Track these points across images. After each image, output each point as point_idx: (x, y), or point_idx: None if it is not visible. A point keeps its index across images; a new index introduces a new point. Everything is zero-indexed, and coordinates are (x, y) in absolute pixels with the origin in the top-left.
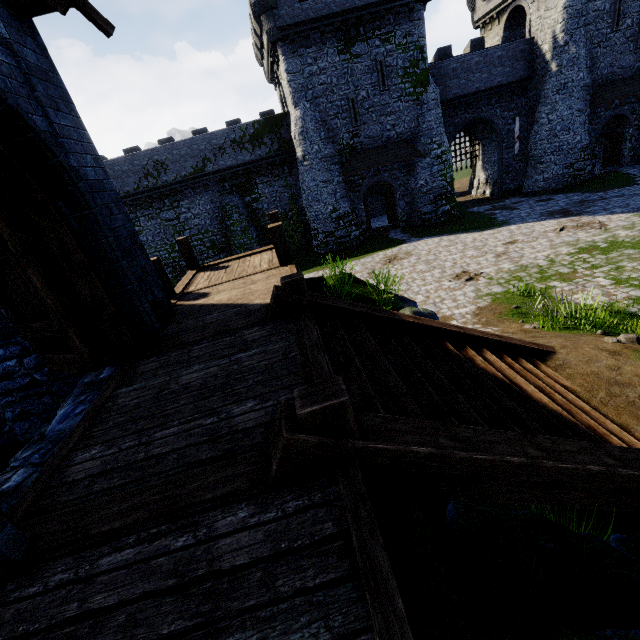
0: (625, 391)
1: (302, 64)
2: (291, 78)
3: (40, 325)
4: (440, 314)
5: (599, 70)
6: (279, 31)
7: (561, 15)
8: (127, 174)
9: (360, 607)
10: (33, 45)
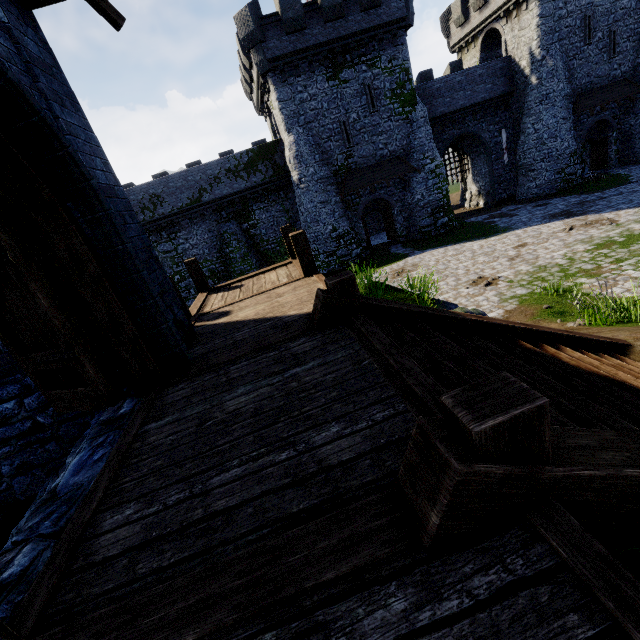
0: None
1: (293, 92)
2: (283, 106)
3: (45, 354)
4: None
5: (577, 80)
6: (269, 63)
7: (535, 33)
8: None
9: None
10: (34, 37)
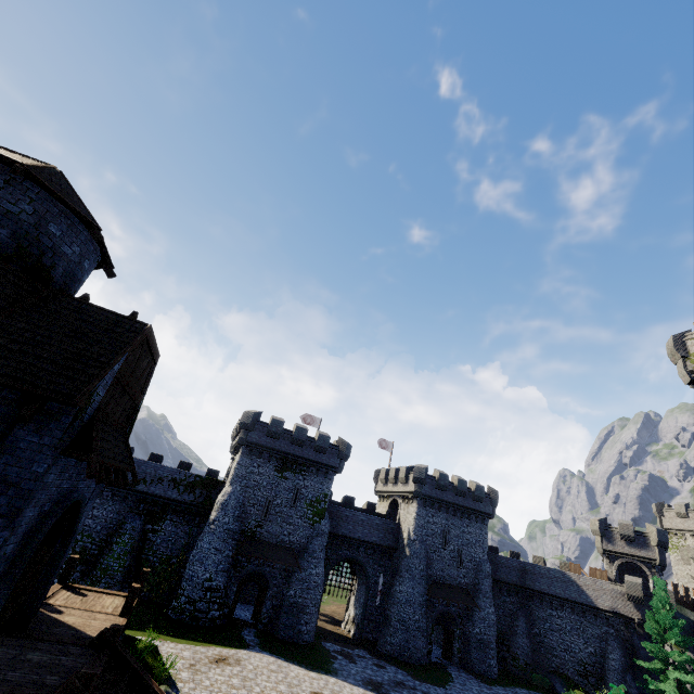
0: None
1: (250, 464)
2: (238, 467)
3: None
4: None
5: (435, 569)
6: (247, 441)
7: (413, 521)
8: None
9: None
10: None
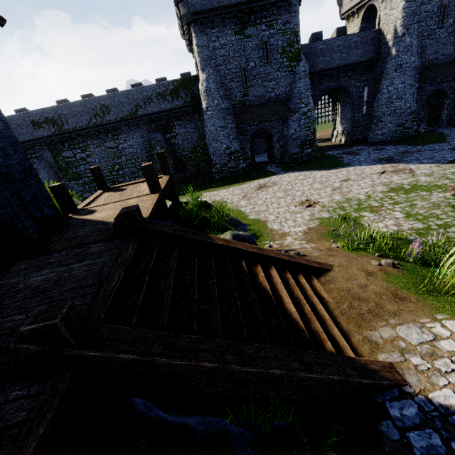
0: (361, 305)
1: (208, 40)
2: (200, 50)
3: None
4: (281, 231)
5: (427, 56)
6: (191, 15)
7: (401, 13)
8: (81, 113)
9: None
10: None
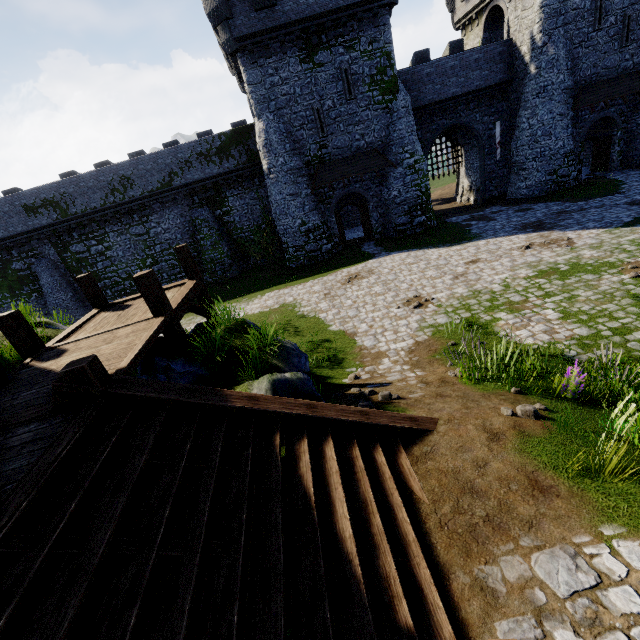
0: (474, 505)
1: (263, 75)
2: (252, 89)
3: None
4: (376, 349)
5: (582, 71)
6: (236, 42)
7: (538, 15)
8: (93, 190)
9: None
10: None
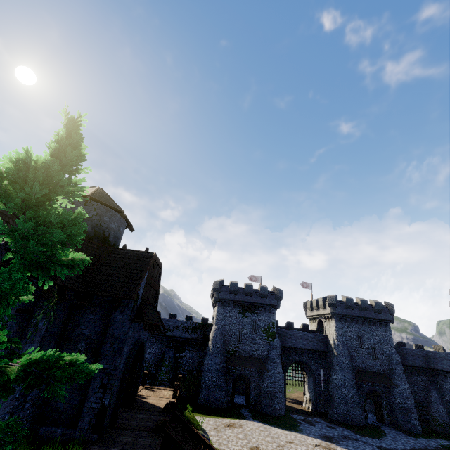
0: None
1: (224, 311)
2: (218, 314)
3: None
4: None
5: (357, 362)
6: (219, 298)
7: (334, 332)
8: None
9: (157, 441)
10: None
